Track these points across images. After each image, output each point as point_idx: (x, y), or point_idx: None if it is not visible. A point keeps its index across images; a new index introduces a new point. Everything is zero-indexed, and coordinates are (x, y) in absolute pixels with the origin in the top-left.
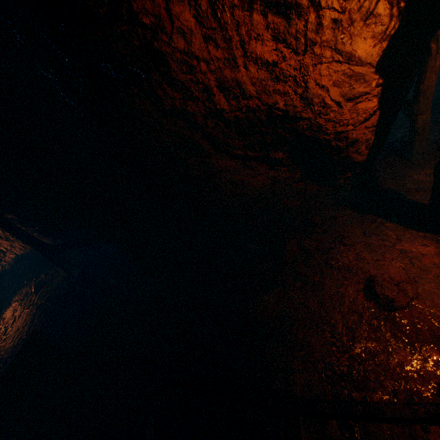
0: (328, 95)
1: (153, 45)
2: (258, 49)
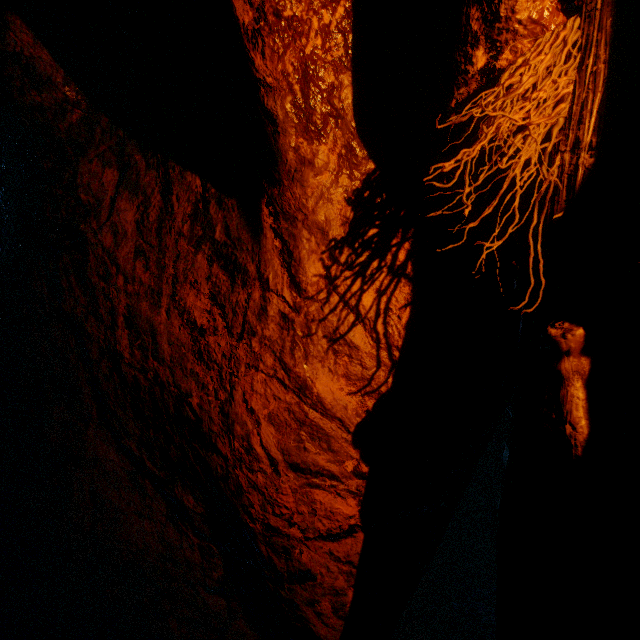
0: (259, 433)
1: (80, 224)
2: (191, 299)
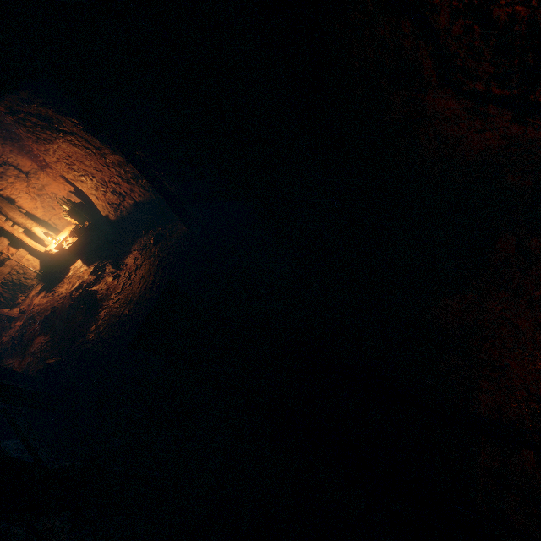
0: None
1: None
2: None
